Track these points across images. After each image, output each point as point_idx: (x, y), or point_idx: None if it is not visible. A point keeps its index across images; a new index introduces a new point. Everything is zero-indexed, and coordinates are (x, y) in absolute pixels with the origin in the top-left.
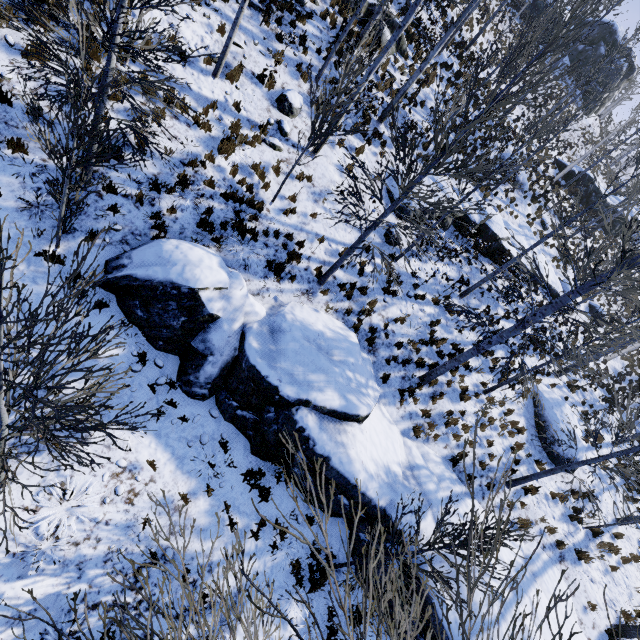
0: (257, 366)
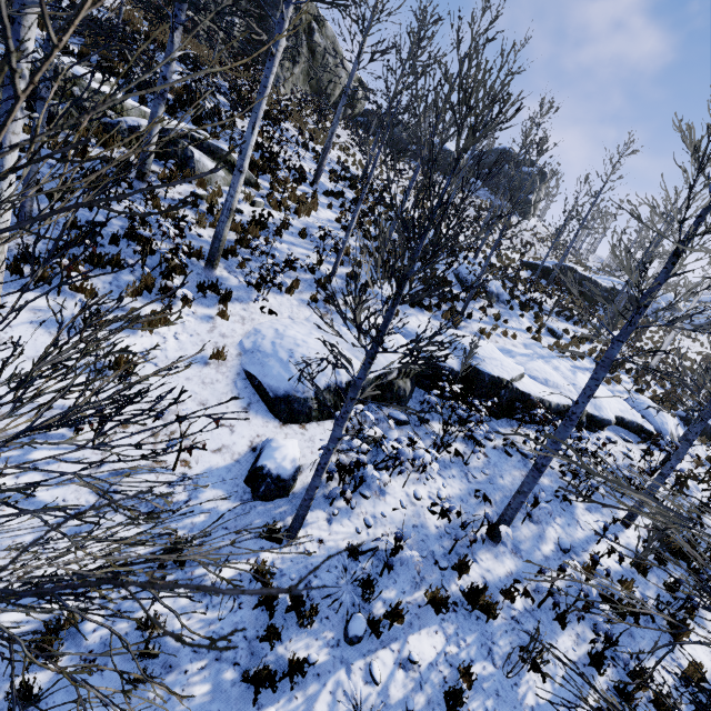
0: None
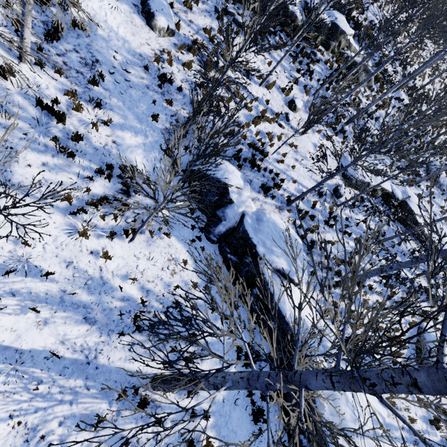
0: (248, 231)
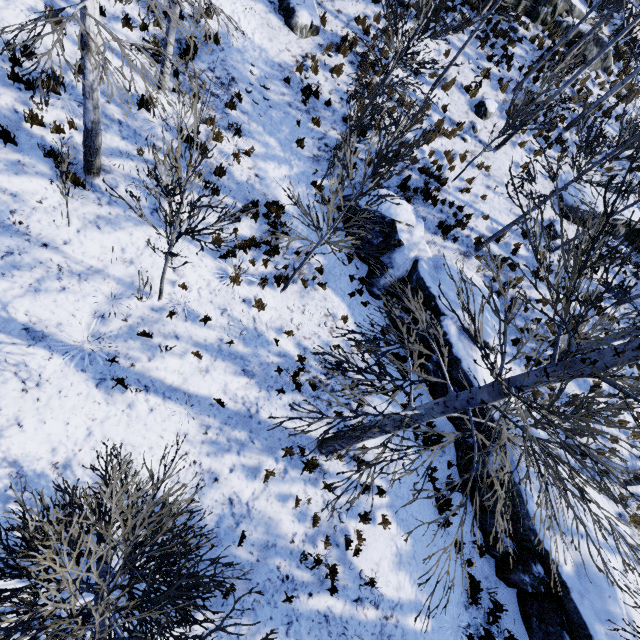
0: (424, 279)
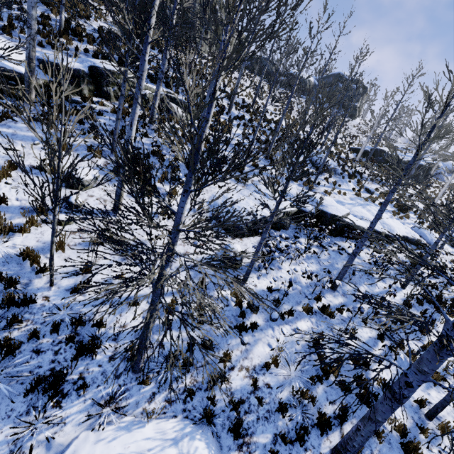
0: None
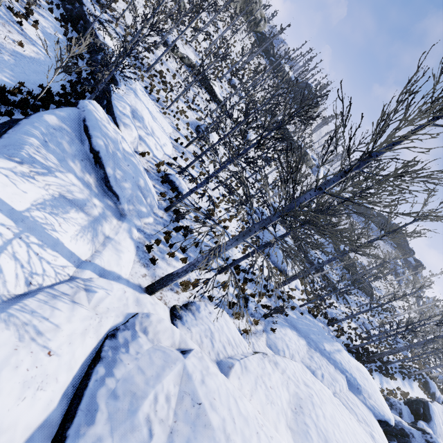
0: None
